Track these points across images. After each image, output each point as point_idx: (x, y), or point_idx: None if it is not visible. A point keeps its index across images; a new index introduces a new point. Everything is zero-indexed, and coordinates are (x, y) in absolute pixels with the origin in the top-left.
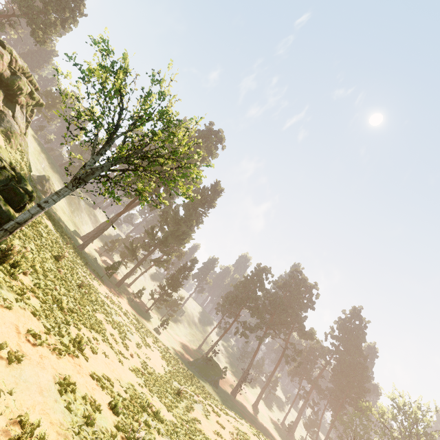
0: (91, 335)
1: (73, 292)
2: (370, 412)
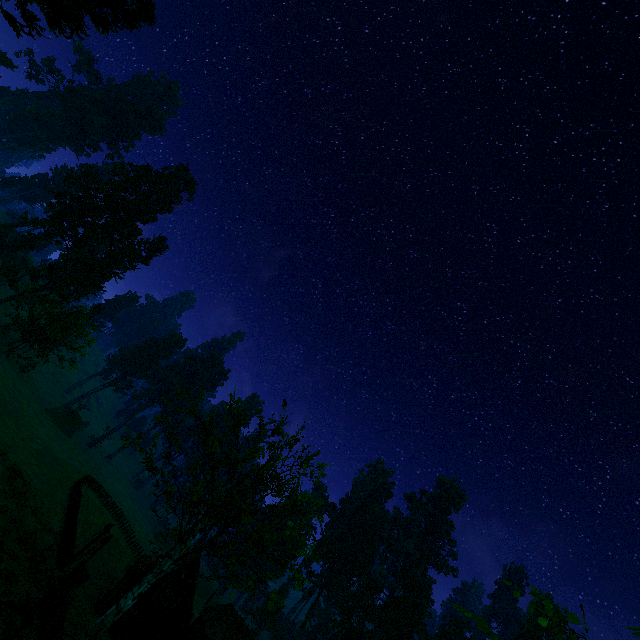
0: None
1: None
2: None
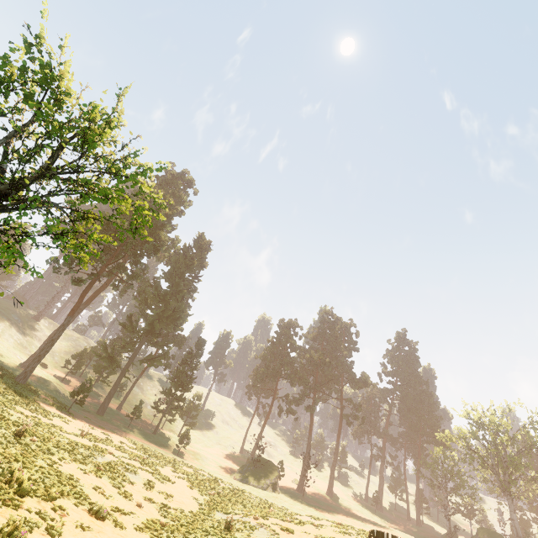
0: (47, 506)
1: (2, 448)
2: (451, 440)
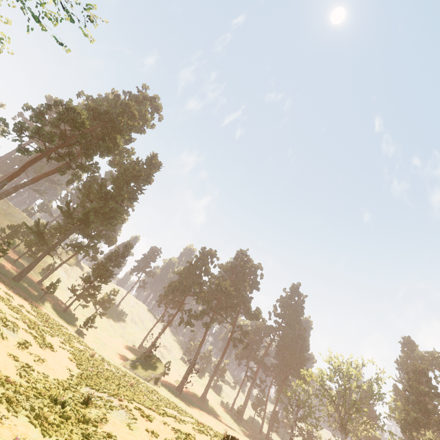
0: None
1: None
2: (312, 378)
